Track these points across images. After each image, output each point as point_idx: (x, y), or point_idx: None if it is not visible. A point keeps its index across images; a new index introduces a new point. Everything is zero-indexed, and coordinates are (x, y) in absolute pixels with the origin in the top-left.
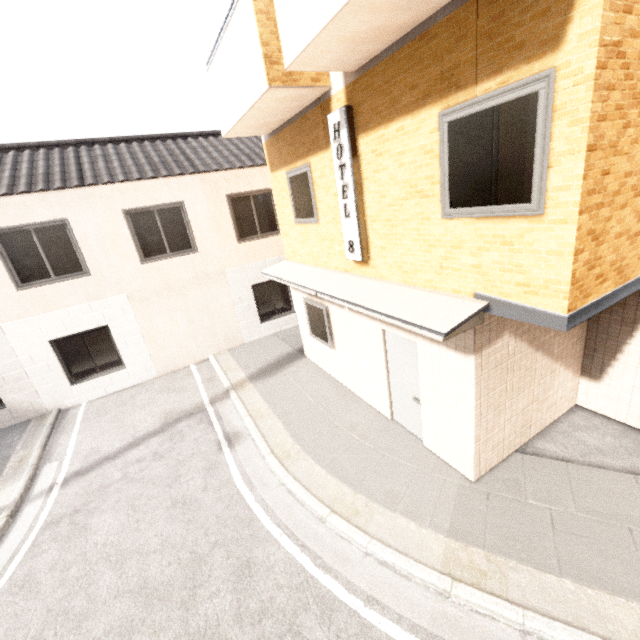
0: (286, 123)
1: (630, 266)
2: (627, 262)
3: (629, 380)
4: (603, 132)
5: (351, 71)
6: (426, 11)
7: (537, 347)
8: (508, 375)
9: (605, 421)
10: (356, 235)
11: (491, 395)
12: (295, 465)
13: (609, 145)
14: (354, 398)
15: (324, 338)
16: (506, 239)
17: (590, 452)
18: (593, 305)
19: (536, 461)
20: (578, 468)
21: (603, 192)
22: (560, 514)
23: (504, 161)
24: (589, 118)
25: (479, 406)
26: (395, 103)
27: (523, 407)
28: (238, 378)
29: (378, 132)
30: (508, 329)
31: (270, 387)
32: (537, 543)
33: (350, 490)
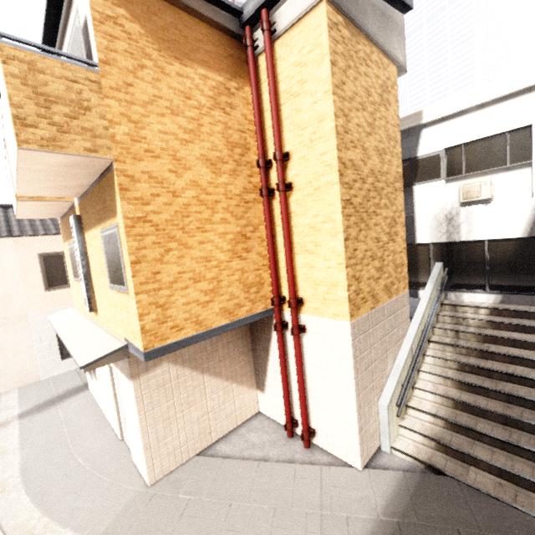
0: (65, 214)
1: (209, 319)
2: (205, 317)
3: (273, 390)
4: (145, 254)
5: (77, 197)
6: (85, 182)
7: (202, 371)
8: (174, 393)
9: (271, 422)
10: (85, 294)
11: (157, 410)
12: (4, 498)
13: (155, 260)
14: (104, 424)
15: (90, 372)
16: (125, 305)
17: (247, 448)
18: (173, 344)
19: (205, 461)
20: (229, 462)
21: (158, 282)
22: (194, 502)
23: (116, 262)
24: (128, 249)
25: (145, 419)
26: (91, 220)
27: (198, 417)
28: (9, 416)
29: (89, 233)
30: (167, 360)
31: (35, 422)
32: (162, 530)
33: (40, 514)
